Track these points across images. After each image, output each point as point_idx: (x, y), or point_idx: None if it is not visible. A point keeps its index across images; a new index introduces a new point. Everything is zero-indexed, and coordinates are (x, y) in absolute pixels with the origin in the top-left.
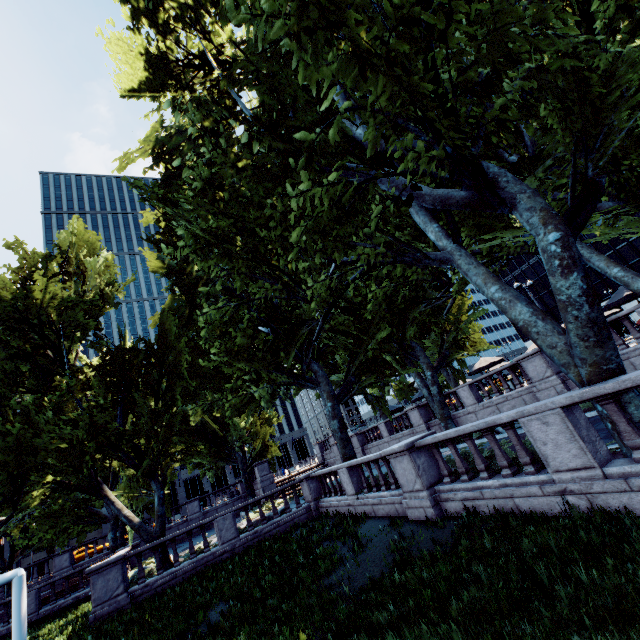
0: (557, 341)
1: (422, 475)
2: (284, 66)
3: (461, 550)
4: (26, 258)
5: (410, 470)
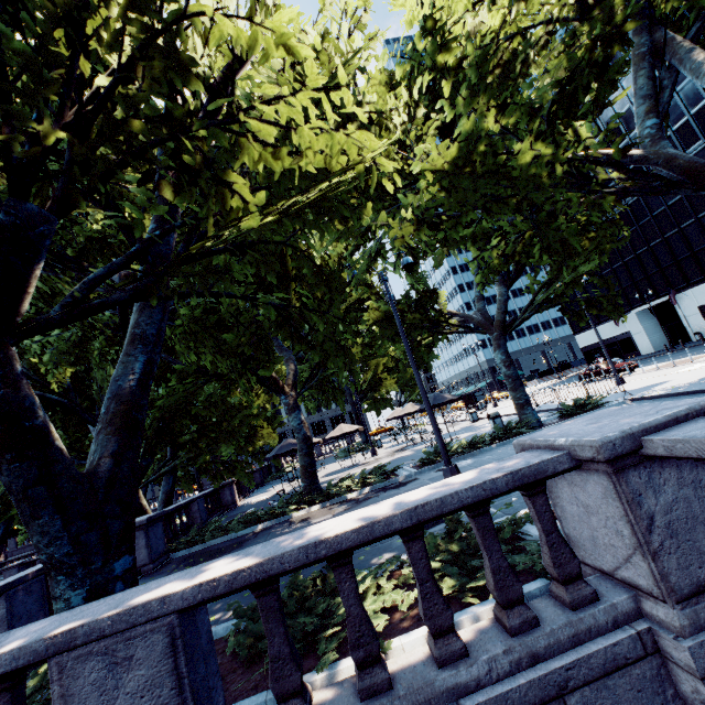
0: None
1: None
2: None
3: None
4: None
5: None
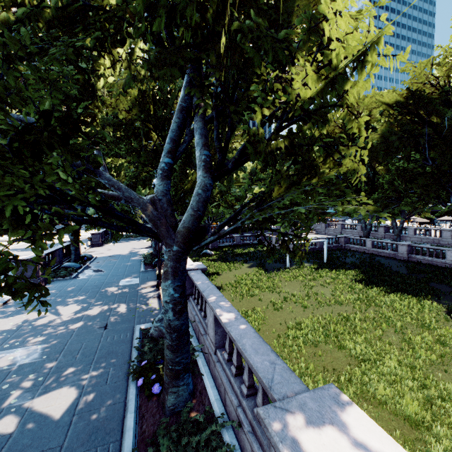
0: None
1: (407, 251)
2: (449, 153)
3: (422, 265)
4: None
5: (404, 249)
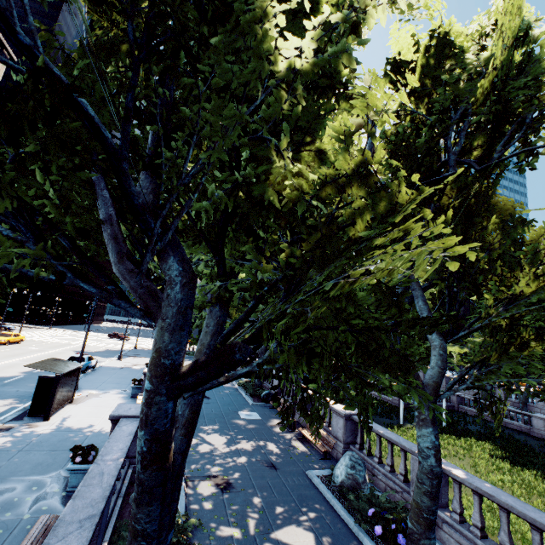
0: None
1: None
2: None
3: None
4: None
5: (541, 424)
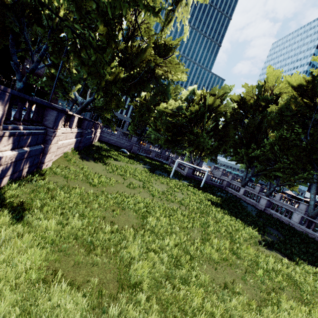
0: (311, 210)
1: (266, 204)
2: None
3: (271, 216)
4: (220, 95)
5: (264, 202)
